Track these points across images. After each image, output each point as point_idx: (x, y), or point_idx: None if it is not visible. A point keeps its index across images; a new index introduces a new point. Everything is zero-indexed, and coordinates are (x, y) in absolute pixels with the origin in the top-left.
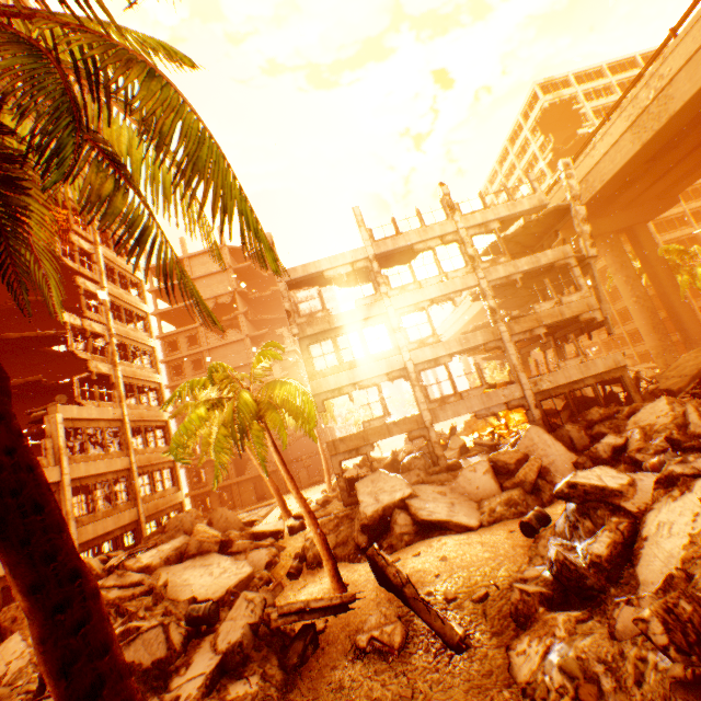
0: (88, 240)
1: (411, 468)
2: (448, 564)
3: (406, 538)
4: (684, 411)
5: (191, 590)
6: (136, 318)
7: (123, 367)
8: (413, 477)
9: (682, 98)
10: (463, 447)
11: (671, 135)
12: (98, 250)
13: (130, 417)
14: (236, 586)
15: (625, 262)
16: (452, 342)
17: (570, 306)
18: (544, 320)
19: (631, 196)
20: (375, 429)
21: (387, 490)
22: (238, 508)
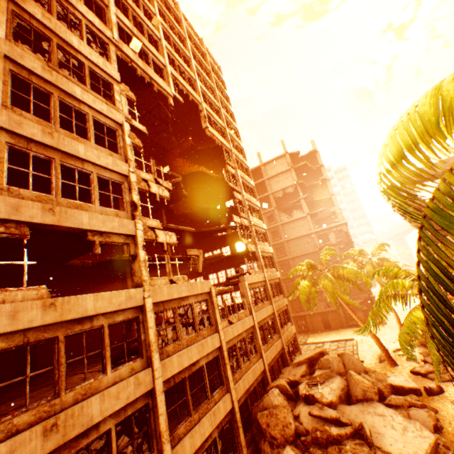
0: (232, 167)
1: None
2: None
3: None
4: None
5: (387, 442)
6: (256, 212)
7: (258, 245)
8: None
9: None
10: None
11: None
12: (237, 172)
13: (267, 278)
14: (429, 451)
15: None
16: None
17: None
18: None
19: None
20: None
21: None
22: (310, 332)
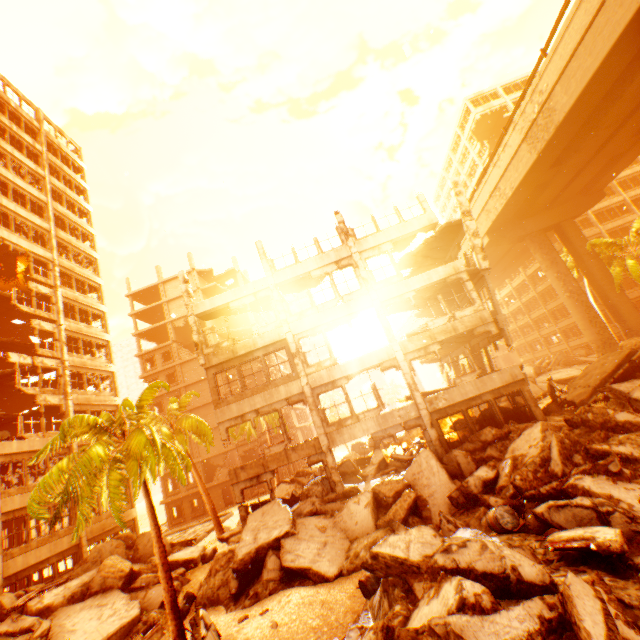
0: (48, 284)
1: (309, 495)
2: (274, 634)
3: (271, 585)
4: (550, 442)
5: (71, 639)
6: (95, 347)
7: (75, 396)
8: (308, 505)
9: (563, 109)
10: (382, 462)
11: (566, 141)
12: (57, 292)
13: (79, 443)
14: (115, 633)
15: (555, 258)
16: (348, 364)
17: (463, 320)
18: (438, 336)
19: (550, 197)
20: (274, 456)
21: (269, 525)
22: (207, 514)
